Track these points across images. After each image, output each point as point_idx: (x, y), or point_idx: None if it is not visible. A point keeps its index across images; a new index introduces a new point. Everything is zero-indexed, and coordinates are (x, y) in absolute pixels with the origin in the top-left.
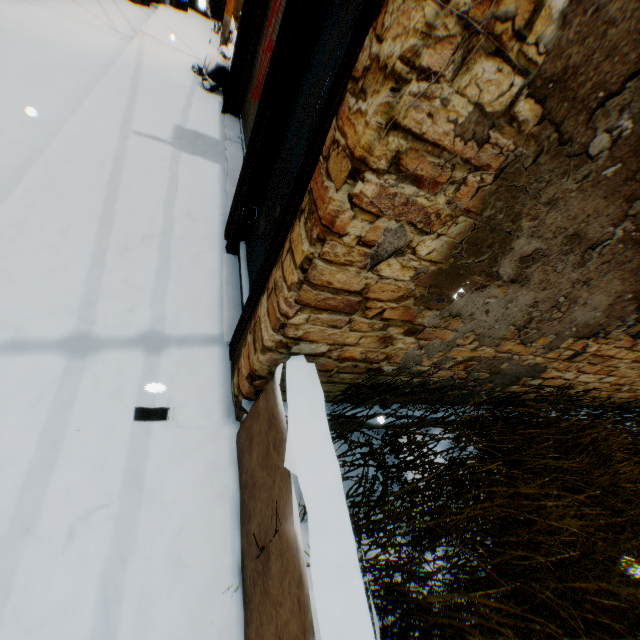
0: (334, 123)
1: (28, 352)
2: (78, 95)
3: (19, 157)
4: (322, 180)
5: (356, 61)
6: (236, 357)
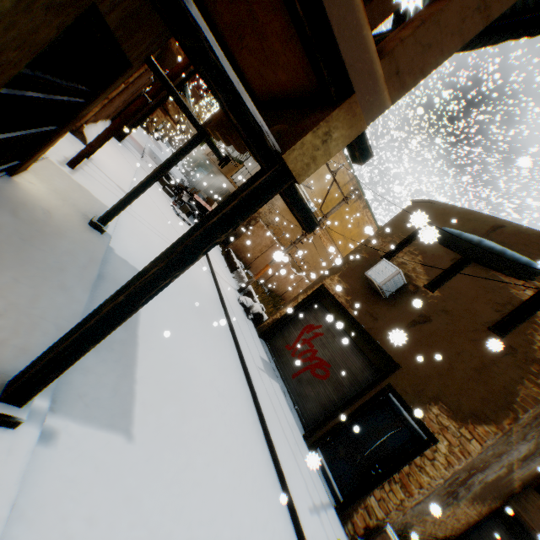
0: (408, 466)
1: (313, 512)
2: (228, 334)
3: (245, 390)
4: (407, 479)
5: (414, 458)
6: (346, 514)
